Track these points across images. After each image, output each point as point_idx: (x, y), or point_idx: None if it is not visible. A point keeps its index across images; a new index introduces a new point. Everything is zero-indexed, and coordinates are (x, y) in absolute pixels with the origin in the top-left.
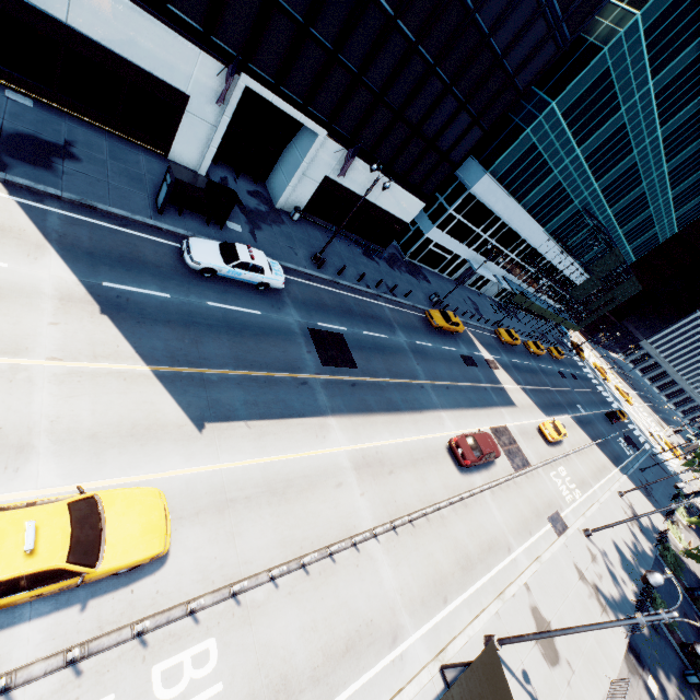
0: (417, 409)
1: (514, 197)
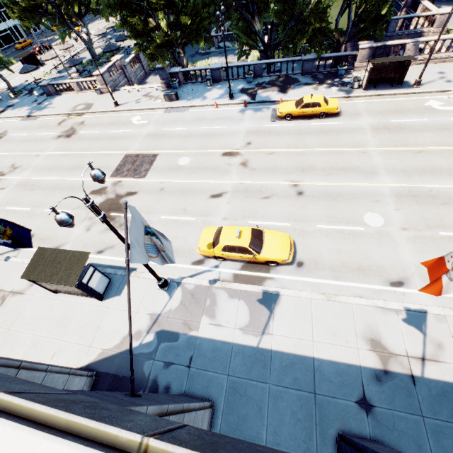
0: None
1: None
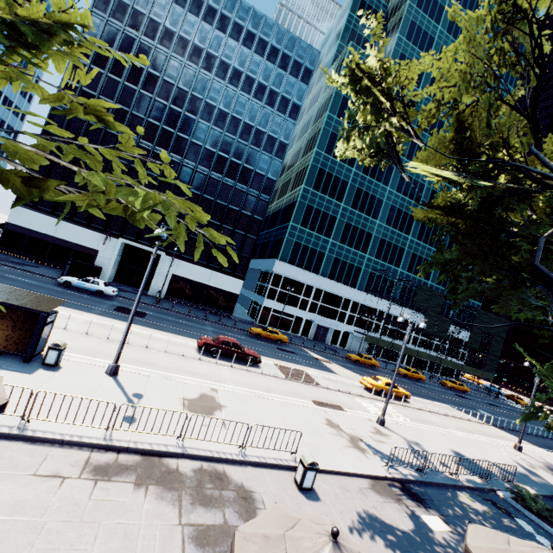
0: (185, 336)
1: (310, 271)
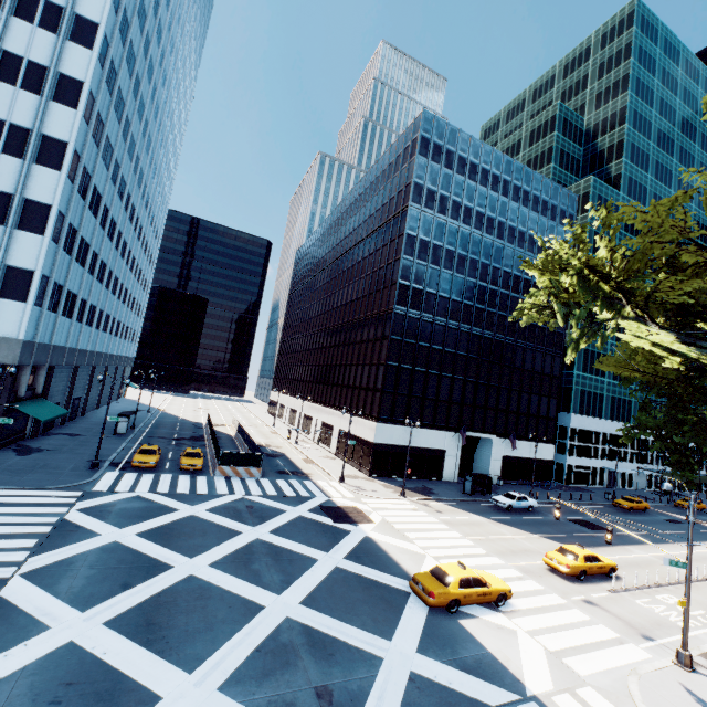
0: (667, 542)
1: (595, 417)
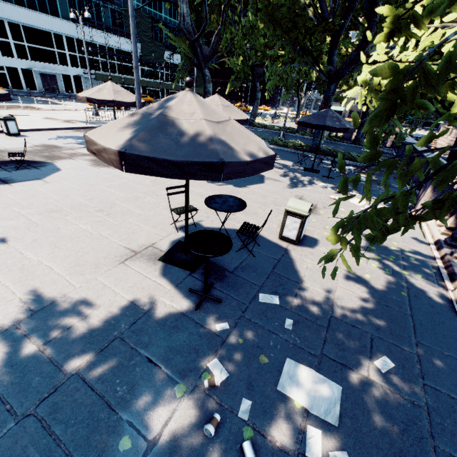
0: None
1: None
